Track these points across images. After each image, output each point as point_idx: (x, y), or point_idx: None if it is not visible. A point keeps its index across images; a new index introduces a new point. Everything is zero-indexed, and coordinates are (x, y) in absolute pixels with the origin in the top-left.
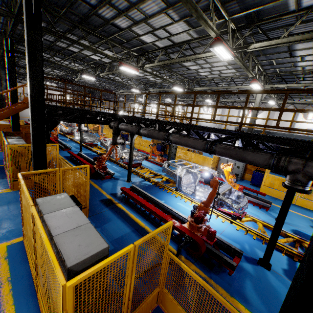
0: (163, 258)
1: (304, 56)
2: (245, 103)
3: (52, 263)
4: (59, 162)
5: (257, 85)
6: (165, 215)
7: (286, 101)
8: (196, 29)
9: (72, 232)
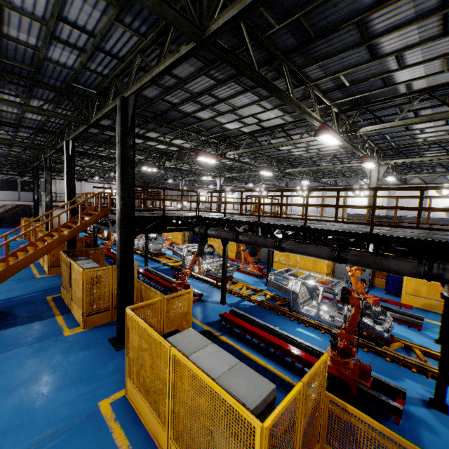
0: (321, 401)
1: (424, 129)
2: (373, 202)
3: (235, 407)
4: (138, 285)
5: (371, 164)
6: (291, 348)
7: (410, 176)
8: (292, 114)
9: (230, 373)
